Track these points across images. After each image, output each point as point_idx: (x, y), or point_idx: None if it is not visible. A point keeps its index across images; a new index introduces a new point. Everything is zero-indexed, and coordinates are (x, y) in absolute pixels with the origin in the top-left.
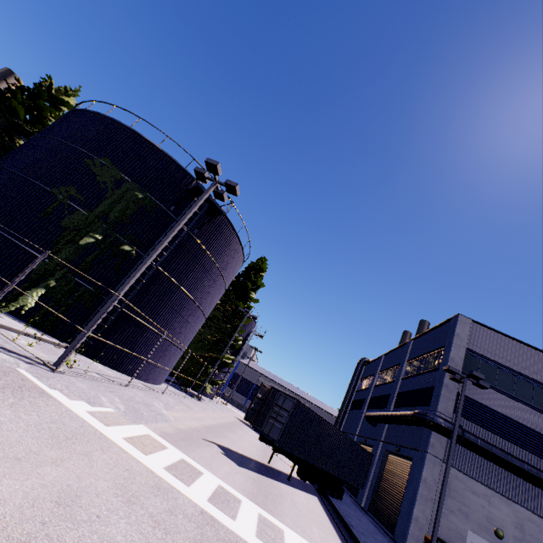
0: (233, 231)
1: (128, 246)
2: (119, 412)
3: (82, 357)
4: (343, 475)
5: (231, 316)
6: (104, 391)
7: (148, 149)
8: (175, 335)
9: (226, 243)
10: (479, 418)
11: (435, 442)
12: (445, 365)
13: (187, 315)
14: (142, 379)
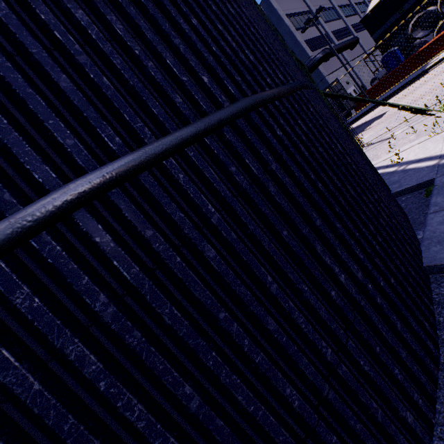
0: None
1: None
2: None
3: None
4: None
5: None
6: None
7: None
8: None
9: None
10: (313, 47)
11: (322, 70)
12: (290, 31)
13: None
14: None
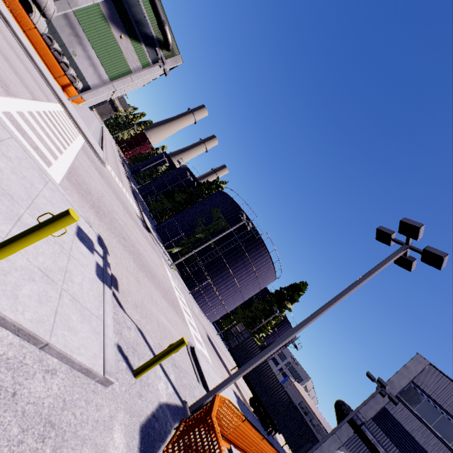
0: (266, 250)
1: (212, 242)
2: (178, 285)
3: (181, 279)
4: (275, 419)
5: (268, 312)
6: (178, 281)
7: (235, 207)
8: (220, 292)
9: (260, 255)
10: (397, 439)
11: (343, 428)
12: None
13: (229, 285)
14: (199, 305)
